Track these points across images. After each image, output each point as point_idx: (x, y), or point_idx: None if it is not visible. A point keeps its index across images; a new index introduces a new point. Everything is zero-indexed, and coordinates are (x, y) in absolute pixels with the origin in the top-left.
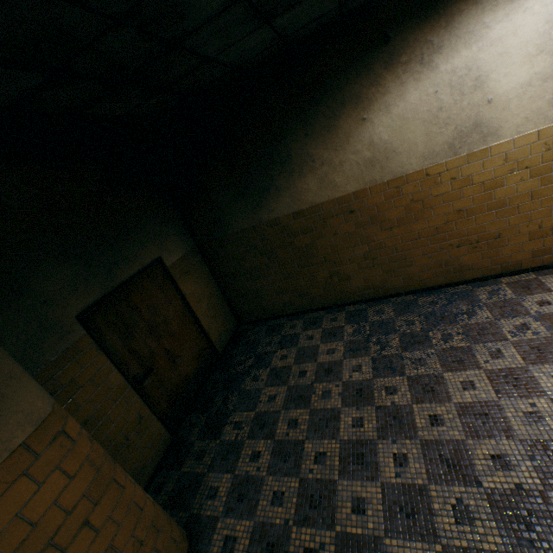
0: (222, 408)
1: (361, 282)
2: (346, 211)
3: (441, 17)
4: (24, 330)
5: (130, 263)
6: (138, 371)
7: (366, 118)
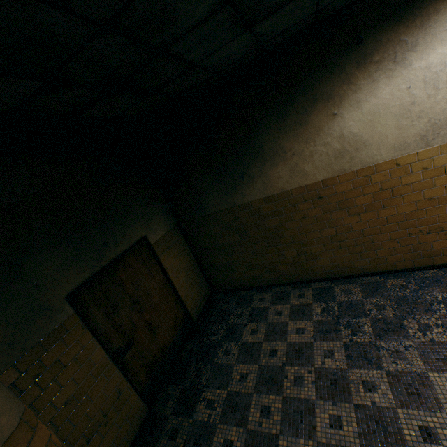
0: (195, 381)
1: (327, 261)
2: (315, 197)
3: (415, 18)
4: (15, 314)
5: (118, 243)
6: (120, 344)
7: (337, 113)
